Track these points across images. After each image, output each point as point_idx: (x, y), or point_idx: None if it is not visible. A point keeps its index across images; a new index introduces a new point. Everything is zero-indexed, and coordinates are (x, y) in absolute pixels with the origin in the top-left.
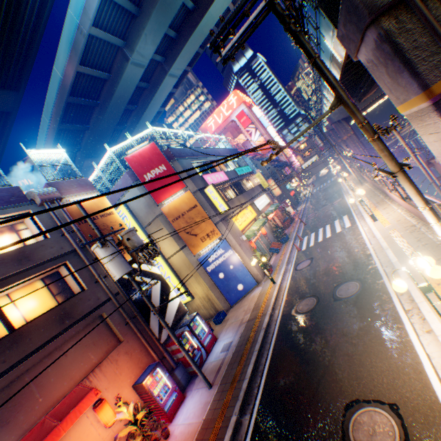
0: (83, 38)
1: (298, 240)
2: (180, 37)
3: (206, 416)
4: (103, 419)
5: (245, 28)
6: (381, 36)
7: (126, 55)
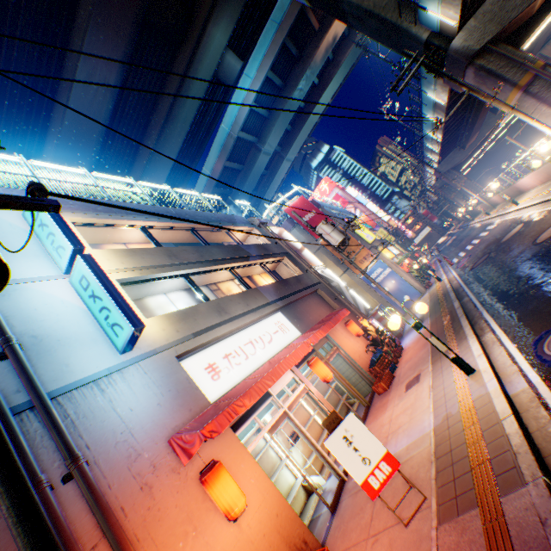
0: (232, 141)
1: (446, 265)
2: (294, 129)
3: (430, 322)
4: (354, 329)
5: (410, 76)
6: (476, 69)
7: (258, 148)
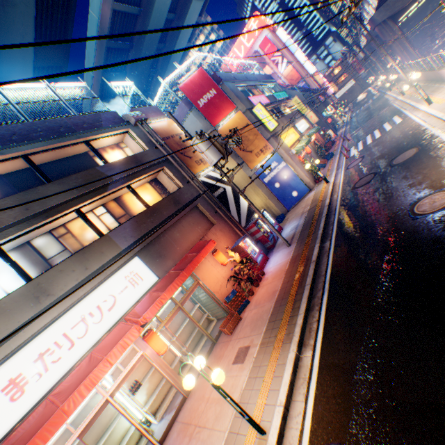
0: None
1: (344, 153)
2: None
3: (292, 255)
4: (220, 260)
5: None
6: None
7: None
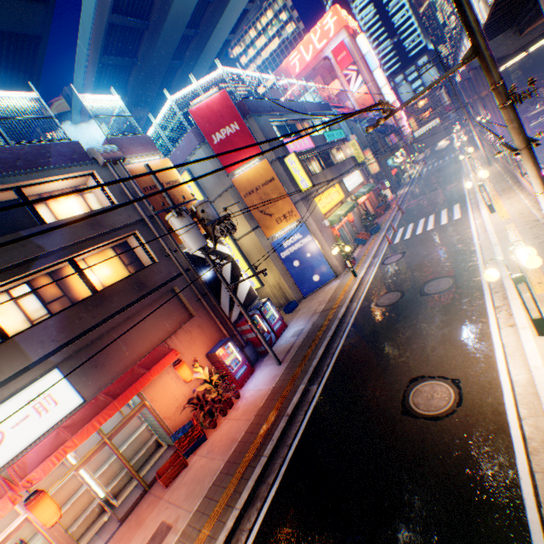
0: None
1: (391, 232)
2: None
3: (275, 384)
4: (182, 375)
5: None
6: None
7: None
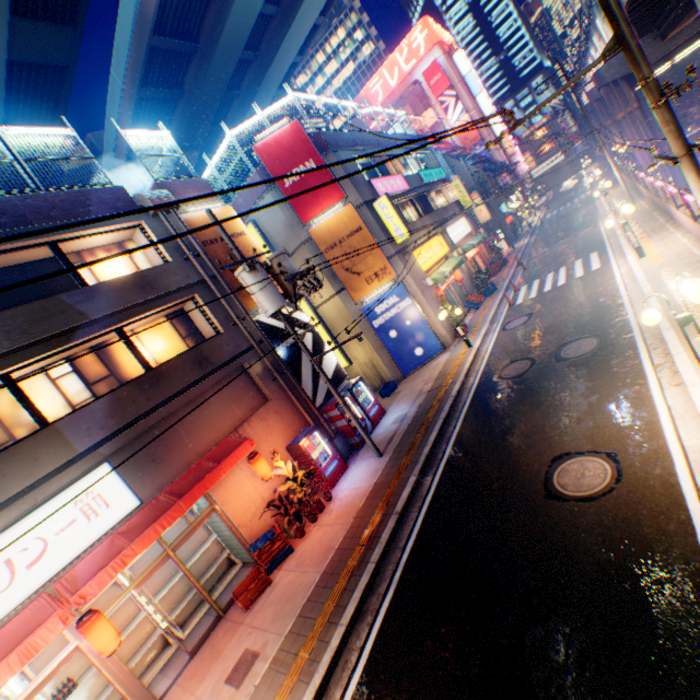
0: None
1: (511, 292)
2: None
3: (377, 480)
4: (259, 472)
5: None
6: None
7: None
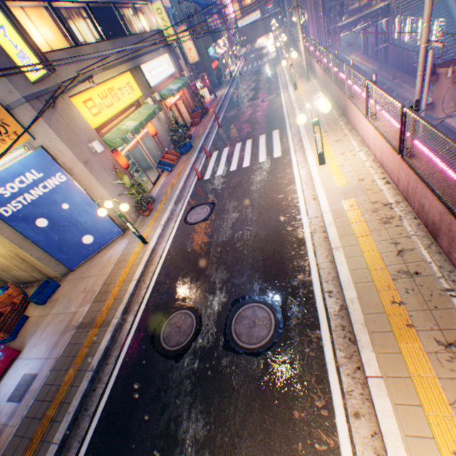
0: None
1: (205, 156)
2: None
3: None
4: None
5: None
6: None
7: None
